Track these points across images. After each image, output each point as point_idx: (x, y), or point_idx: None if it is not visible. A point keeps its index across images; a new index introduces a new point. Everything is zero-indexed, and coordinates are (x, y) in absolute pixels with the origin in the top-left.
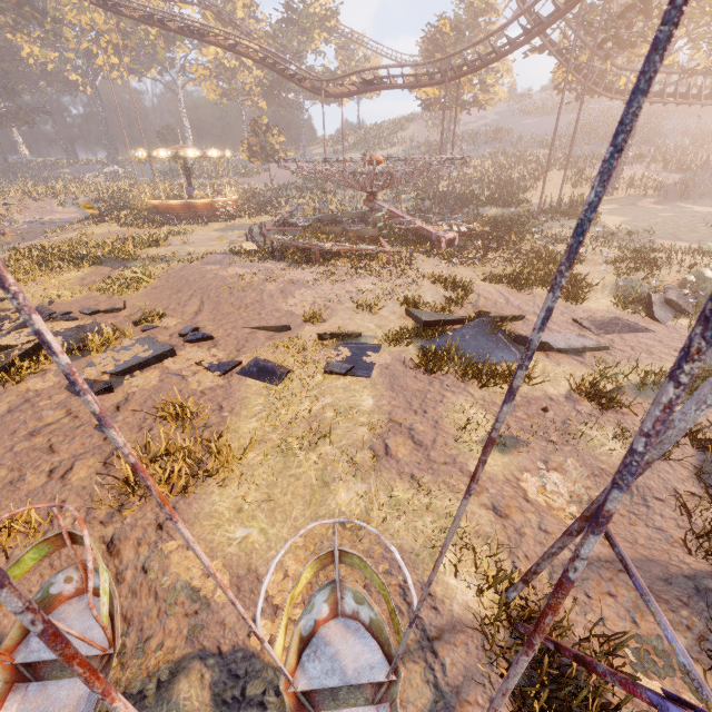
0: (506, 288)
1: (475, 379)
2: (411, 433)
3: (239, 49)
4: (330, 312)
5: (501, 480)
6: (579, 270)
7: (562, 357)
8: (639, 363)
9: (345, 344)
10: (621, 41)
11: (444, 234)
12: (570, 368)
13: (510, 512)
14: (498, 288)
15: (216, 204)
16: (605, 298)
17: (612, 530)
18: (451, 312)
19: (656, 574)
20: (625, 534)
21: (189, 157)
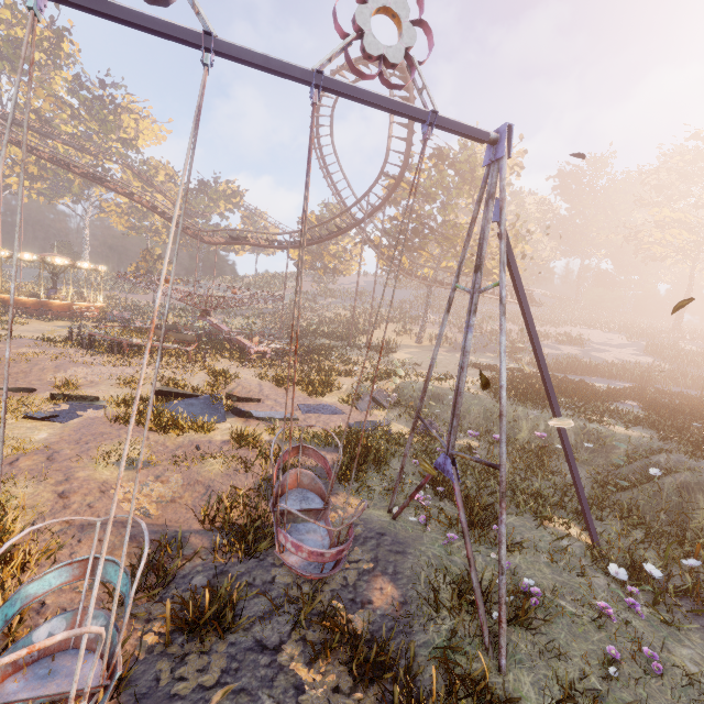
0: (272, 385)
1: (163, 429)
2: (53, 454)
3: (134, 197)
4: (93, 385)
5: (97, 481)
6: (342, 380)
7: (256, 422)
8: (309, 428)
9: (72, 402)
10: (408, 247)
11: (255, 346)
12: (252, 428)
13: (73, 495)
14: (264, 383)
15: (75, 306)
16: (343, 397)
17: (170, 517)
18: (200, 391)
19: (152, 529)
20: (176, 519)
21: (56, 264)
